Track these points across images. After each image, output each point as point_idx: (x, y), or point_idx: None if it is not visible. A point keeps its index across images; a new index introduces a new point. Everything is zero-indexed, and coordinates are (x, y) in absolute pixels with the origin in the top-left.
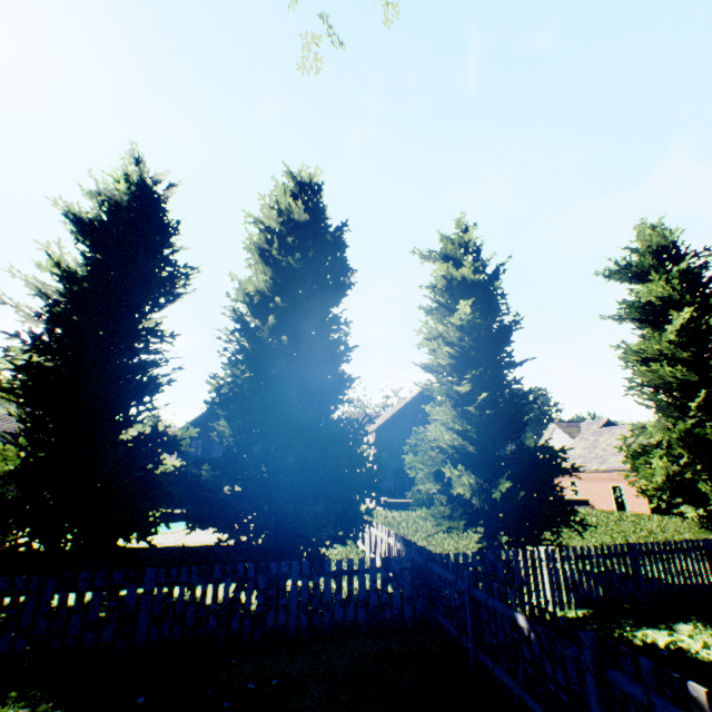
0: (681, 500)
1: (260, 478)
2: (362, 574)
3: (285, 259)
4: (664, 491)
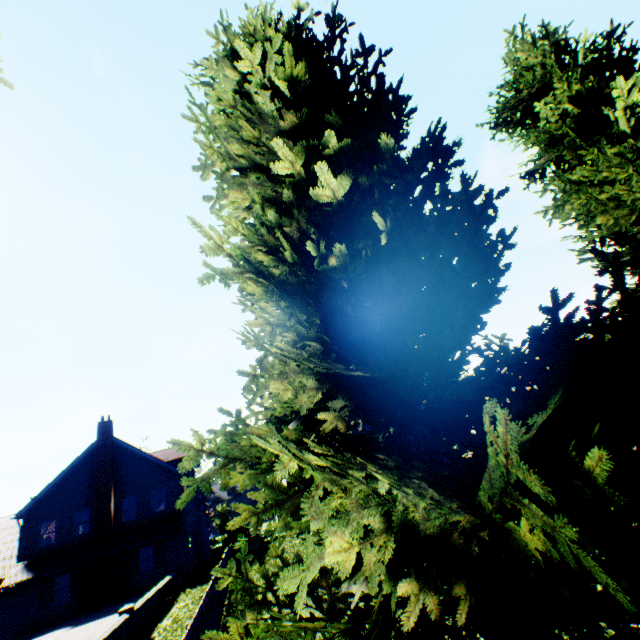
0: None
1: None
2: None
3: None
4: None
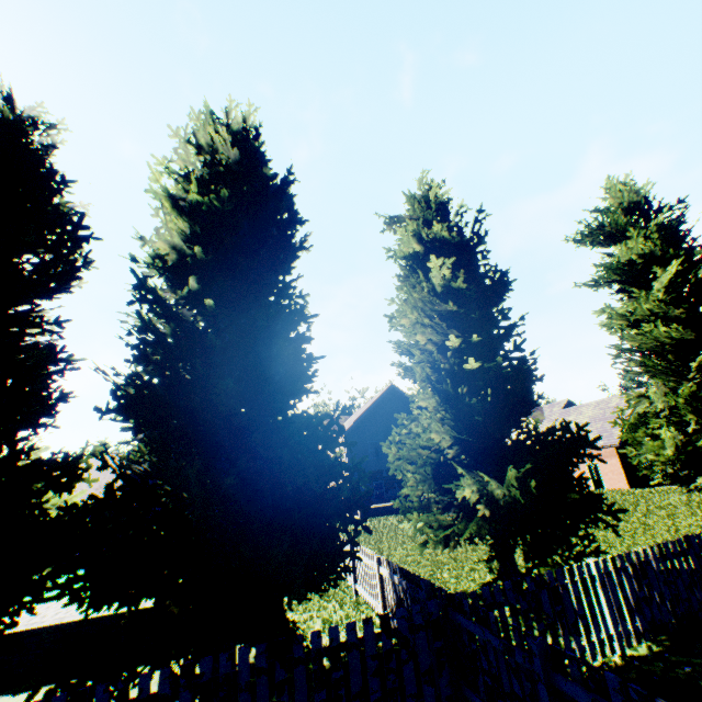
0: (693, 472)
1: (182, 516)
2: (353, 650)
3: (207, 202)
4: (675, 464)
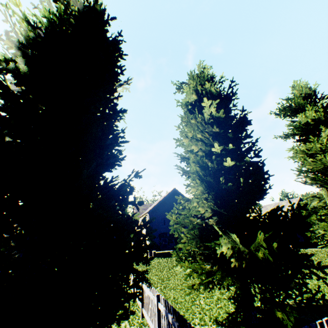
0: None
1: None
2: None
3: (48, 16)
4: None
